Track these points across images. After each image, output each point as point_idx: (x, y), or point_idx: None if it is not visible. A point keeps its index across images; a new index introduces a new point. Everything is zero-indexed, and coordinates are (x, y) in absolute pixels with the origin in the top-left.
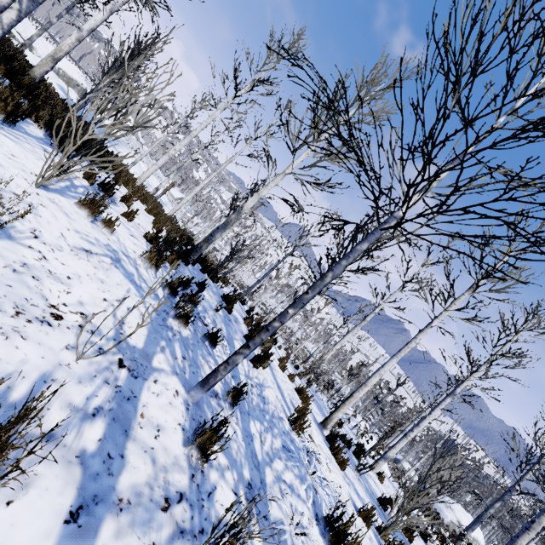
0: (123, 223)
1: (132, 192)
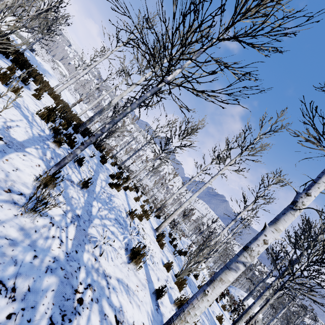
0: (31, 98)
1: (48, 93)
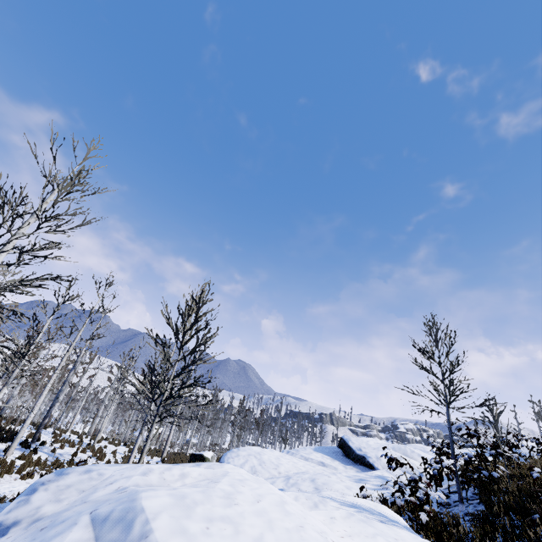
0: None
1: None
